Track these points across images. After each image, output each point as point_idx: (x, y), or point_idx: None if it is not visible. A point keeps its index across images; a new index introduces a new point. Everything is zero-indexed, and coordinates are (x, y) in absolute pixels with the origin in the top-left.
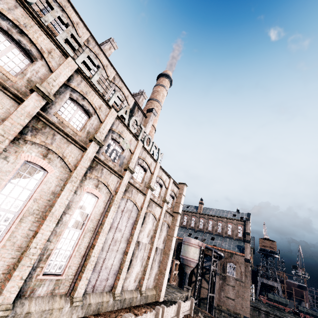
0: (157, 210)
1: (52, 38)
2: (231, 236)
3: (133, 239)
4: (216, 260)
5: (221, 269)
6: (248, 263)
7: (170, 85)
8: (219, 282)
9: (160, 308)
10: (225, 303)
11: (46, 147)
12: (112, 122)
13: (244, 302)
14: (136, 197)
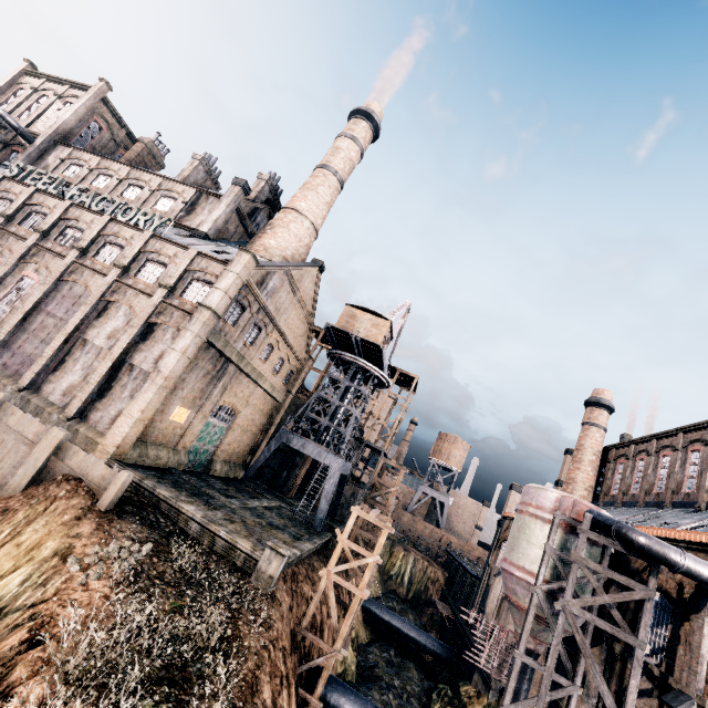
0: (141, 302)
1: (25, 184)
2: None
3: (67, 328)
4: (630, 583)
5: None
6: None
7: (368, 120)
8: None
9: None
10: None
11: (3, 248)
12: (63, 211)
13: None
14: (90, 279)
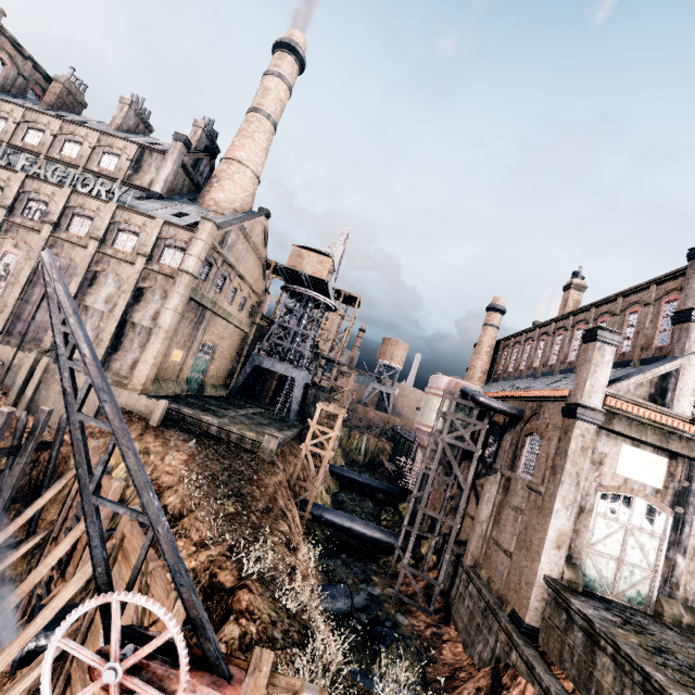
0: (126, 269)
1: None
2: (629, 357)
3: None
4: (476, 422)
5: (507, 458)
6: (570, 419)
7: (293, 54)
8: (494, 498)
9: (32, 352)
10: (490, 561)
11: None
12: (21, 185)
13: (526, 566)
14: (72, 252)
